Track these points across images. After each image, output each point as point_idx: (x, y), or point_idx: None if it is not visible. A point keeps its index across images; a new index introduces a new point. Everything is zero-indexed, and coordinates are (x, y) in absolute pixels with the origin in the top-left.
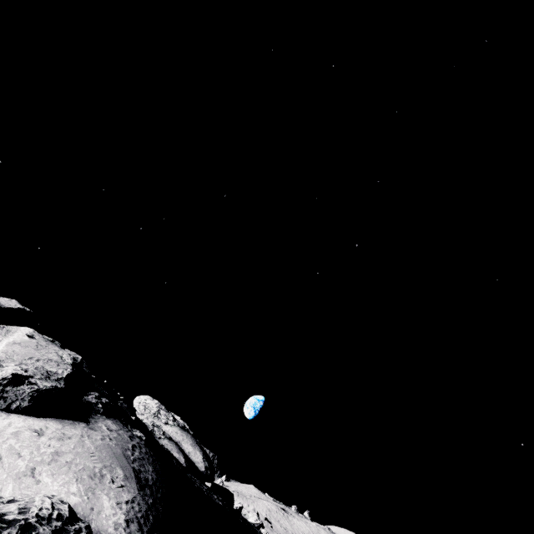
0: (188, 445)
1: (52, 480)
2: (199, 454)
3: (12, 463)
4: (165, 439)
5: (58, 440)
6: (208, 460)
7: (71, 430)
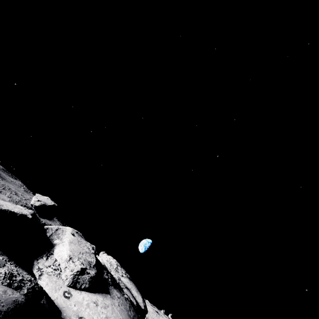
0: (135, 291)
1: None
2: (140, 297)
3: None
4: (125, 288)
5: (104, 308)
6: (144, 301)
7: (107, 301)
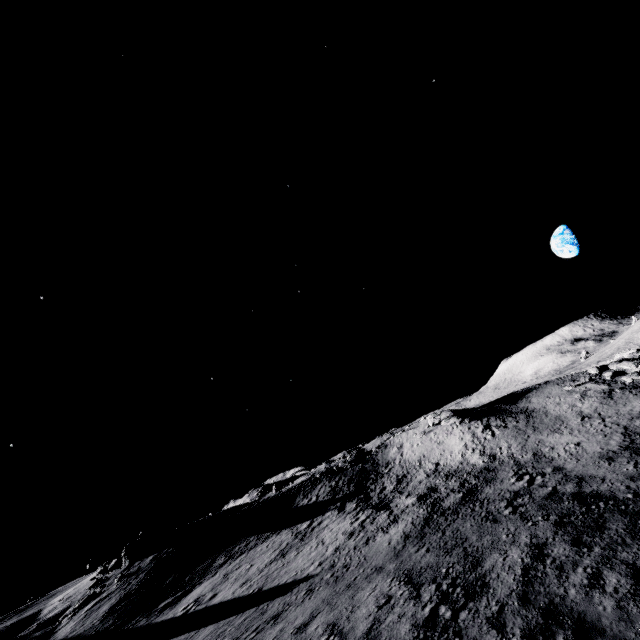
0: None
1: None
2: None
3: None
4: None
5: None
6: None
7: None
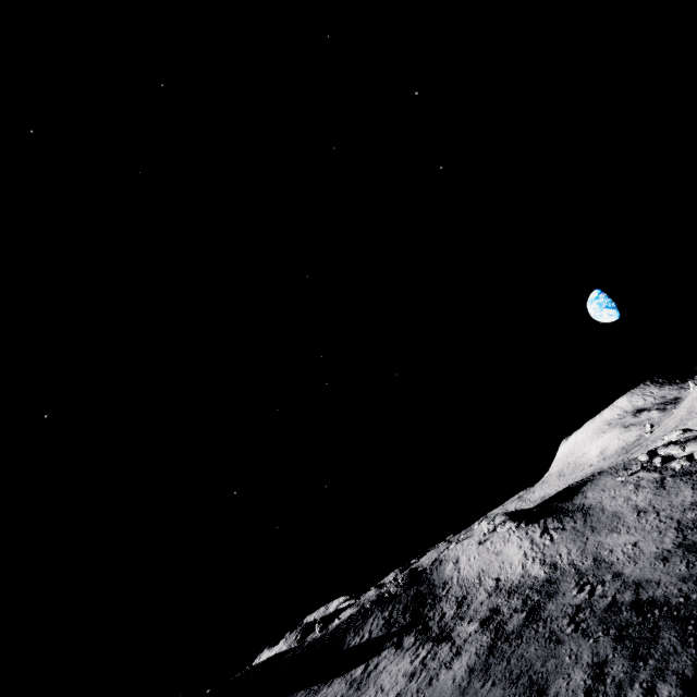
0: (691, 433)
1: (696, 447)
2: (695, 432)
3: (693, 449)
4: (689, 437)
5: (691, 447)
6: (696, 431)
7: (690, 446)
